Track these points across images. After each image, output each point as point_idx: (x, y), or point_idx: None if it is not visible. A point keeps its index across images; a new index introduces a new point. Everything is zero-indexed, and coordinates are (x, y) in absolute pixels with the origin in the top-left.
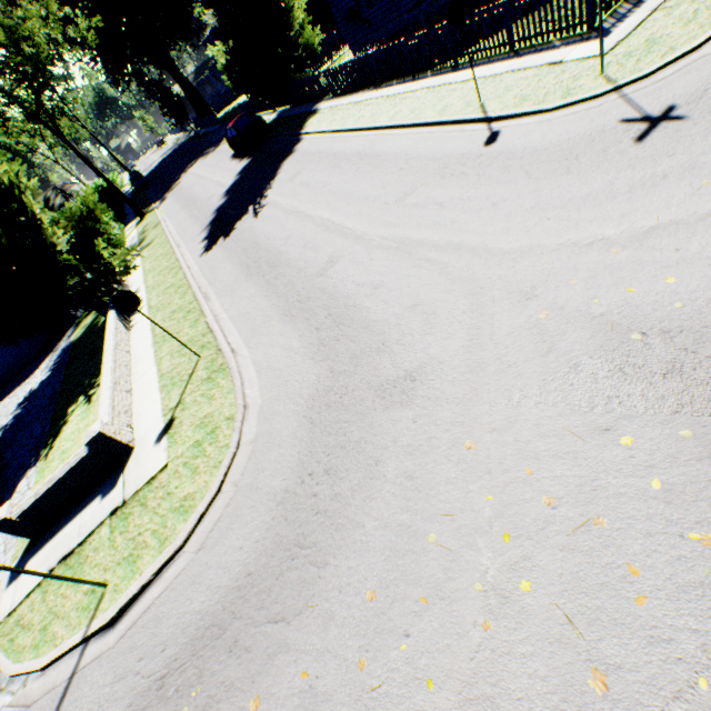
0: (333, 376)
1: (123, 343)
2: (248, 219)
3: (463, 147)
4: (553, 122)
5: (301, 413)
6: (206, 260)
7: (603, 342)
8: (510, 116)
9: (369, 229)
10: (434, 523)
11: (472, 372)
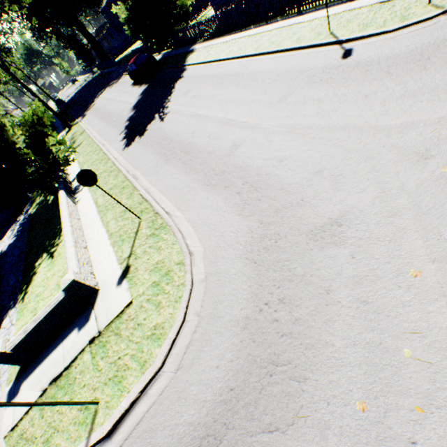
0: (264, 226)
1: (74, 213)
2: (156, 123)
3: (324, 61)
4: (398, 38)
5: (243, 256)
6: (128, 152)
7: None
8: (358, 37)
9: (261, 121)
10: (404, 340)
11: (395, 216)
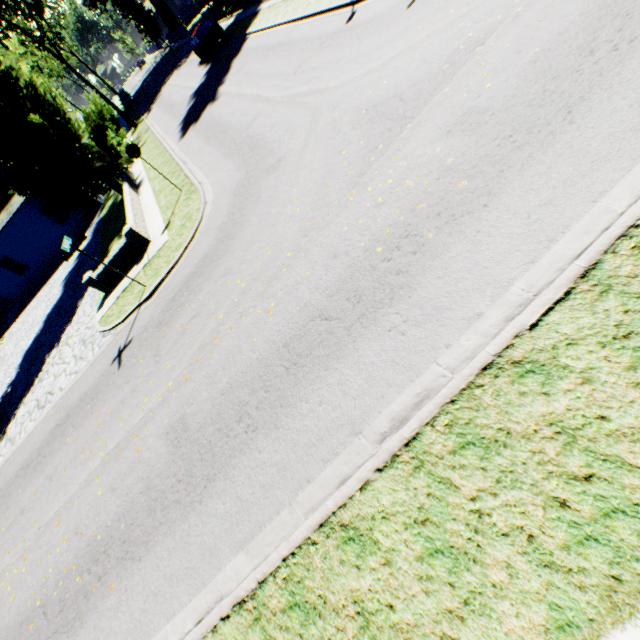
0: (247, 174)
1: (136, 200)
2: (209, 108)
3: (336, 27)
4: (381, 1)
5: (231, 195)
6: (183, 143)
7: (352, 119)
8: None
9: (276, 94)
10: (275, 207)
11: (303, 149)
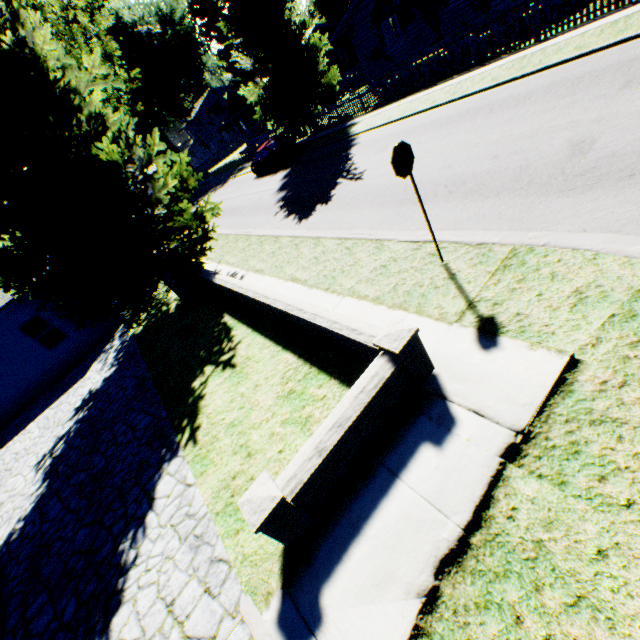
0: None
1: None
2: (347, 185)
3: None
4: None
5: None
6: (312, 222)
7: None
8: None
9: (611, 110)
10: None
11: None
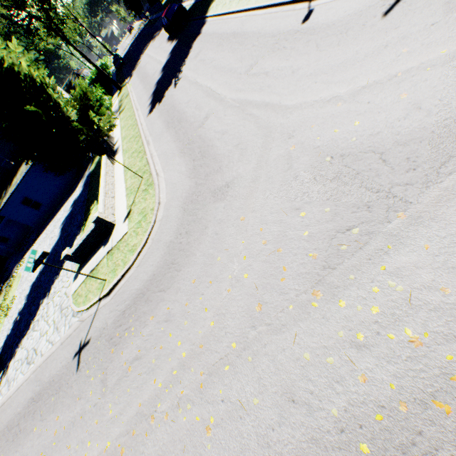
0: (196, 186)
1: (110, 172)
2: (171, 89)
3: (290, 25)
4: None
5: (181, 206)
6: (149, 119)
7: (313, 163)
8: None
9: (228, 94)
10: (221, 253)
11: (253, 182)
